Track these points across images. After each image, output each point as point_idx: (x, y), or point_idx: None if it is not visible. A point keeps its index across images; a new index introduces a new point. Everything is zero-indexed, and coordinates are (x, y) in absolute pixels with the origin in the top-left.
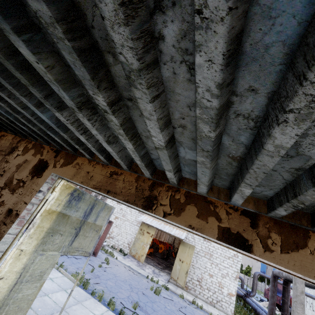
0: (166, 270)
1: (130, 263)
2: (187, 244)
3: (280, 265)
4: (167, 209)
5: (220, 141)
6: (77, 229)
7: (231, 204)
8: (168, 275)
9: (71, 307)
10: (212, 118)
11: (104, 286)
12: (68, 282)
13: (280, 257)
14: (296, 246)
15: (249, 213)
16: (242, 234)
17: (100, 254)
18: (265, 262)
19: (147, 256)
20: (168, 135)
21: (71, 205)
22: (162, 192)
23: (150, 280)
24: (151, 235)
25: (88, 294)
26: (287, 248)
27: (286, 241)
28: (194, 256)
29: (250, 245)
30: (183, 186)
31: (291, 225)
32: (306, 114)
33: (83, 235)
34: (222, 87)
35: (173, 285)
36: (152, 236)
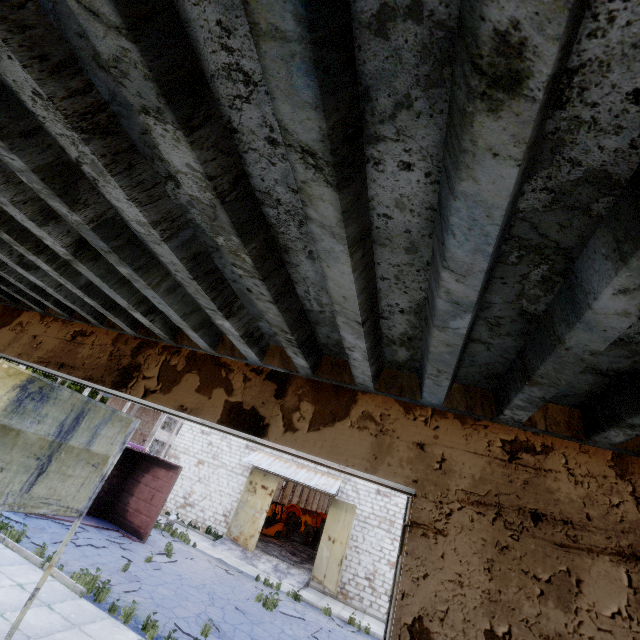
0: (306, 565)
1: (226, 554)
2: (343, 504)
3: (302, 449)
4: (152, 384)
5: (133, 235)
6: (42, 458)
7: (254, 364)
8: (306, 574)
9: (52, 635)
10: (46, 188)
11: (147, 596)
12: (61, 591)
13: (306, 437)
14: (333, 418)
15: (279, 376)
16: (259, 409)
17: (158, 538)
18: (301, 456)
19: (271, 539)
20: (69, 234)
21: (22, 410)
22: (151, 357)
23: (262, 584)
24: (270, 491)
25: (102, 611)
26: (319, 423)
27: (320, 413)
28: (359, 528)
29: (265, 426)
30: (182, 342)
31: (334, 386)
32: (94, 165)
33: (59, 473)
34: (6, 137)
35: (317, 592)
36: (272, 493)
